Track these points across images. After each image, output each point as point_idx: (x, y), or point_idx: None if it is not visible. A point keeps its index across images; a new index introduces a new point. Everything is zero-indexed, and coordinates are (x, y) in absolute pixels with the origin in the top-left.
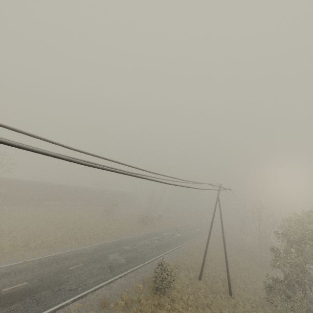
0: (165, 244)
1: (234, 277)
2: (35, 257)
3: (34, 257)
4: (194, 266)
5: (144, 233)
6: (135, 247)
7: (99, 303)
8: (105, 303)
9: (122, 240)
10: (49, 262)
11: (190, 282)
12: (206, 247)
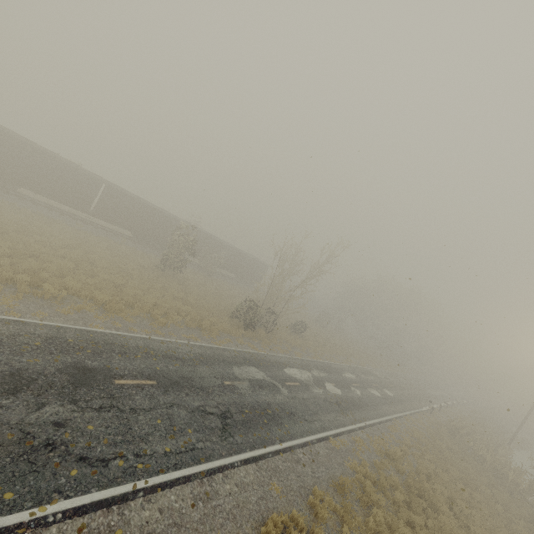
0: (271, 408)
1: None
2: None
3: None
4: None
5: (227, 344)
6: (124, 382)
7: None
8: None
9: (109, 338)
10: None
11: None
12: None
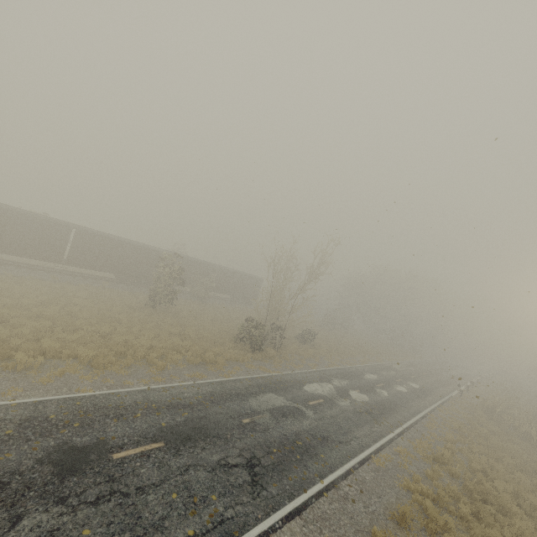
0: (301, 438)
1: None
2: None
3: None
4: None
5: (236, 374)
6: (124, 454)
7: None
8: None
9: (100, 401)
10: None
11: None
12: None
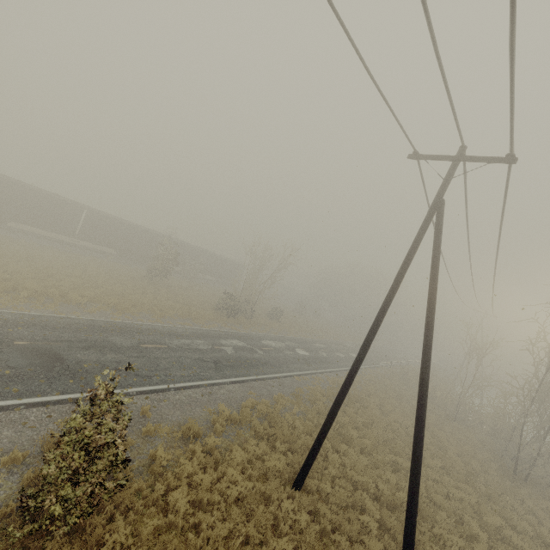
0: (250, 360)
1: (427, 497)
2: None
3: None
4: (301, 434)
5: (214, 328)
6: (147, 346)
7: None
8: None
9: (127, 325)
10: None
11: (248, 493)
12: (345, 383)
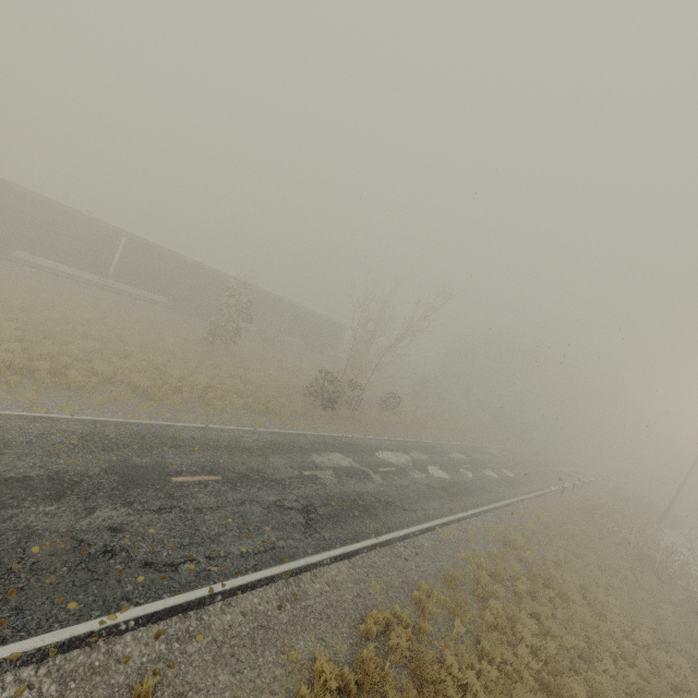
0: (363, 498)
1: None
2: None
3: None
4: None
5: (302, 429)
6: (183, 479)
7: None
8: None
9: (157, 430)
10: None
11: None
12: None
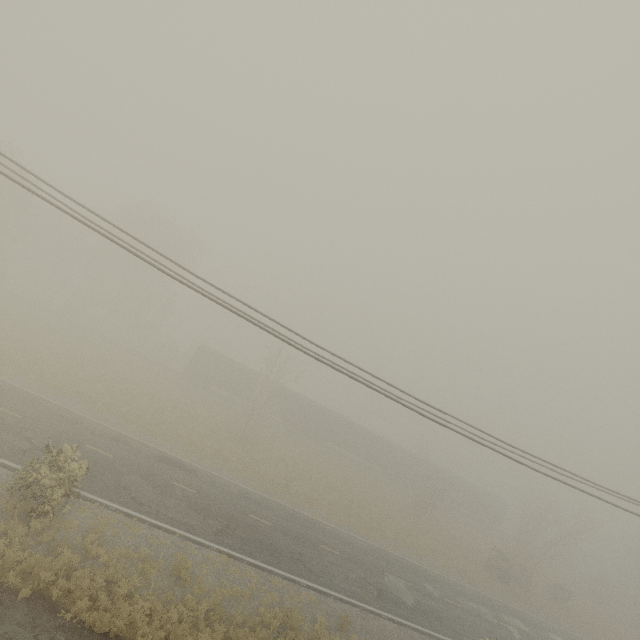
0: None
1: None
2: (290, 506)
3: (289, 505)
4: None
5: (489, 593)
6: (448, 600)
7: (339, 621)
8: (346, 625)
9: (425, 570)
10: (301, 520)
11: None
12: None
